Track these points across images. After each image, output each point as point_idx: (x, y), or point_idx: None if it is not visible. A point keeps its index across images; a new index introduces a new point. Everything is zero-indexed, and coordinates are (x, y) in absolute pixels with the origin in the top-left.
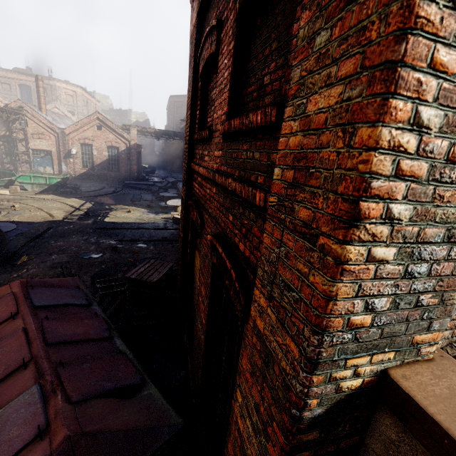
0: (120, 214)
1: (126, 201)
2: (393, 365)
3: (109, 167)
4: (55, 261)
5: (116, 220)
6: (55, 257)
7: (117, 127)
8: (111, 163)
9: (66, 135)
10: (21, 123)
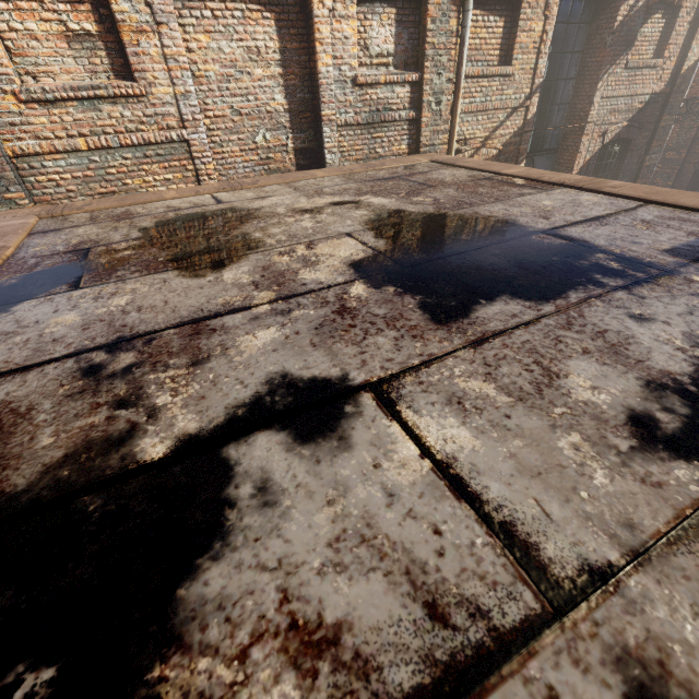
0: None
1: None
2: (6, 210)
3: None
4: None
5: None
6: None
7: None
8: None
9: None
10: None
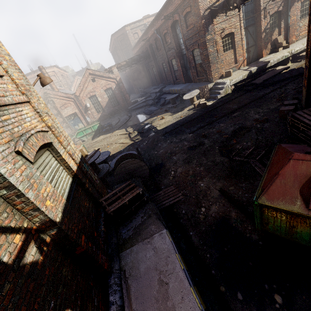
0: (159, 122)
1: (146, 117)
2: None
3: (112, 105)
4: (181, 159)
5: (164, 126)
6: (176, 158)
7: (104, 73)
8: (112, 101)
9: (78, 97)
10: (51, 104)
